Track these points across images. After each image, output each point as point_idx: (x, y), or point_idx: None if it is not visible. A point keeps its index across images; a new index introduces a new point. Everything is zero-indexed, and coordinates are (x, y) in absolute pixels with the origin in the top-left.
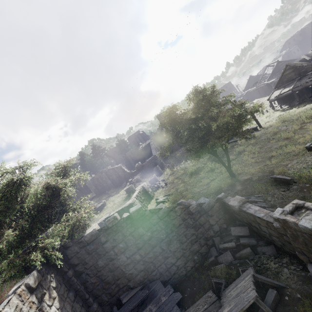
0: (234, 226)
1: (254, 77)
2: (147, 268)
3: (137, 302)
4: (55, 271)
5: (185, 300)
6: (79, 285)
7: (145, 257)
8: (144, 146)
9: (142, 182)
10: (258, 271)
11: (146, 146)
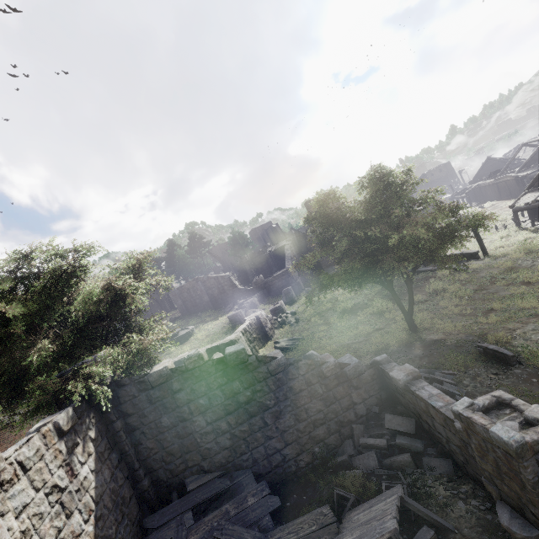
0: (392, 413)
1: (495, 162)
2: (236, 447)
3: (209, 494)
4: (98, 416)
5: (284, 511)
6: (128, 446)
7: (235, 429)
8: (273, 250)
9: (259, 309)
10: (414, 495)
11: (279, 250)
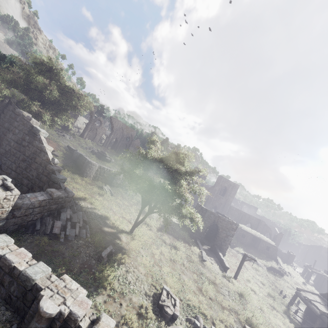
0: None
1: None
2: (7, 153)
3: None
4: None
5: None
6: None
7: (13, 148)
8: None
9: None
10: None
11: None
